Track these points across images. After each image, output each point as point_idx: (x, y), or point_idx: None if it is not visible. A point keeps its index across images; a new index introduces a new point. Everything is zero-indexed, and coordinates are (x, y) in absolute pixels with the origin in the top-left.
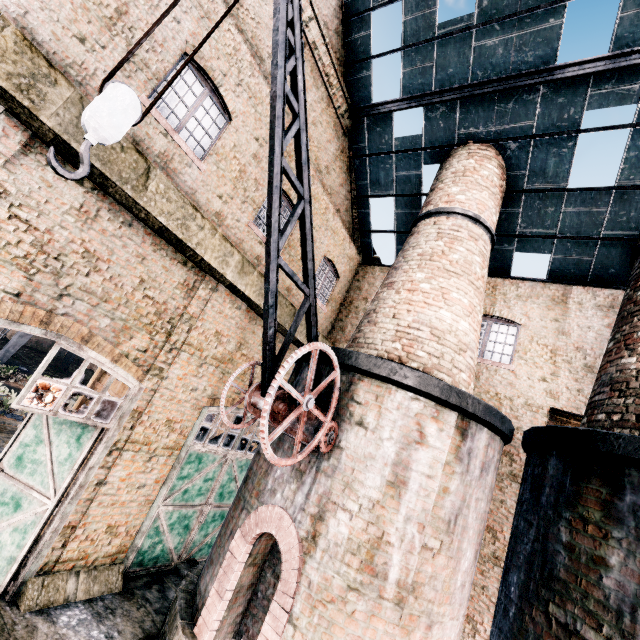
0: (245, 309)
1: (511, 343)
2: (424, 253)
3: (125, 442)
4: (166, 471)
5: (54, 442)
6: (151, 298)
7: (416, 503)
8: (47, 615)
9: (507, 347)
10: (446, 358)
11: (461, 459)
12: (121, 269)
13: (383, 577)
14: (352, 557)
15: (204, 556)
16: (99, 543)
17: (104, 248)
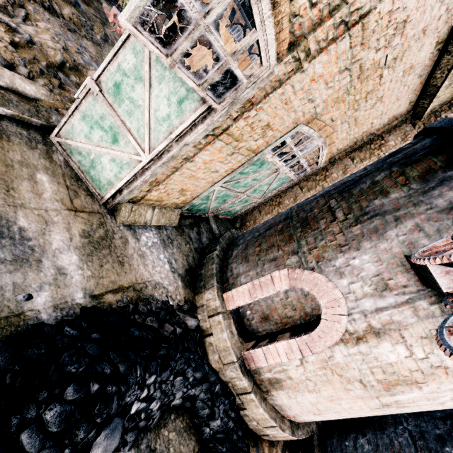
0: None
1: None
2: None
3: (222, 131)
4: (236, 166)
5: (154, 89)
6: None
7: None
8: (133, 231)
9: None
10: None
11: None
12: None
13: (391, 394)
14: (380, 372)
15: (223, 215)
16: (171, 196)
17: None
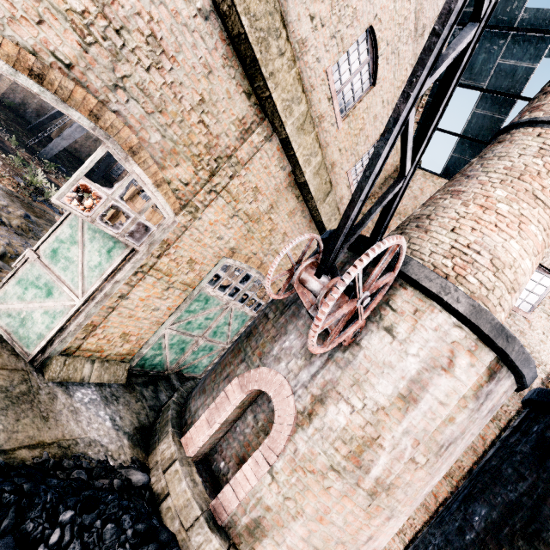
0: (288, 172)
1: (539, 293)
2: (514, 168)
3: (150, 268)
4: (178, 302)
5: (87, 247)
6: (206, 126)
7: (420, 422)
8: (66, 388)
9: (532, 296)
10: (496, 293)
11: (478, 397)
12: (184, 76)
13: (365, 471)
14: (342, 445)
15: (190, 373)
16: (113, 344)
17: (172, 39)
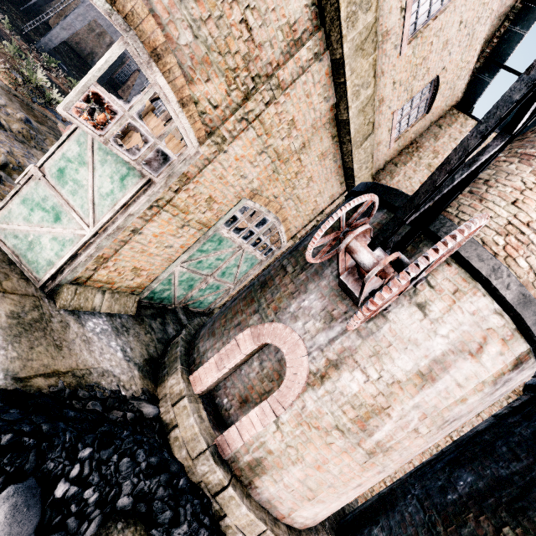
0: (331, 105)
1: None
2: None
3: (166, 202)
4: (191, 241)
5: (97, 170)
6: (248, 28)
7: (432, 399)
8: (77, 317)
9: None
10: None
11: (496, 383)
12: None
13: (369, 434)
14: (351, 409)
15: (195, 307)
16: (124, 277)
17: None
